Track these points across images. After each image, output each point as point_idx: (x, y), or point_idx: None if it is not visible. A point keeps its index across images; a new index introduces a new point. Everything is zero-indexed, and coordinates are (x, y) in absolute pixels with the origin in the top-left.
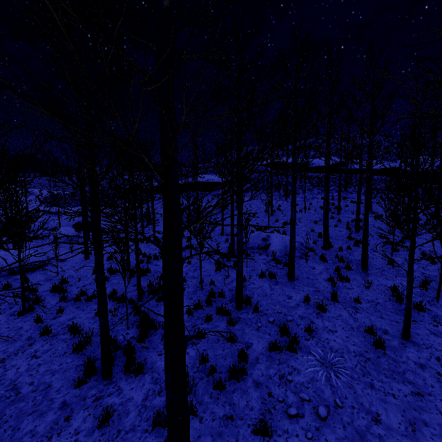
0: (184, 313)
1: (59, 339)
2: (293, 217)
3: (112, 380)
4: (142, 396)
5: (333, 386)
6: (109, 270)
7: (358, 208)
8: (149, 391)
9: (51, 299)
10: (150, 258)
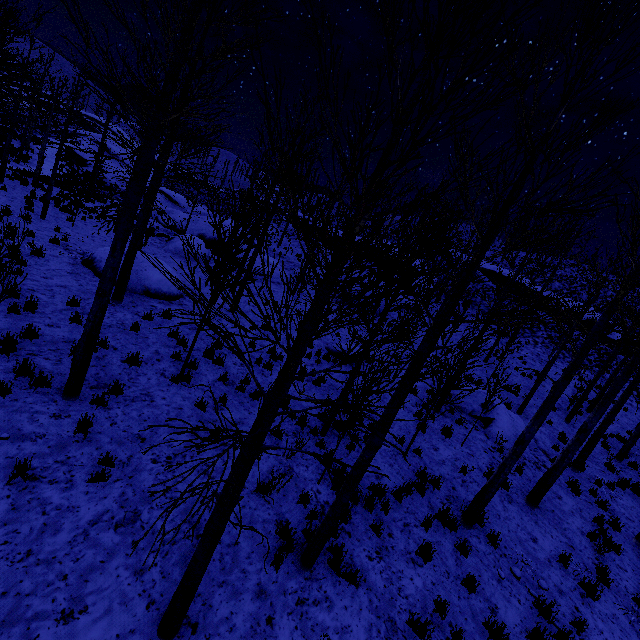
0: (386, 490)
1: (231, 455)
2: (591, 426)
3: (314, 575)
4: (364, 633)
5: None
6: (270, 351)
7: None
8: (372, 628)
9: (206, 369)
10: (319, 354)
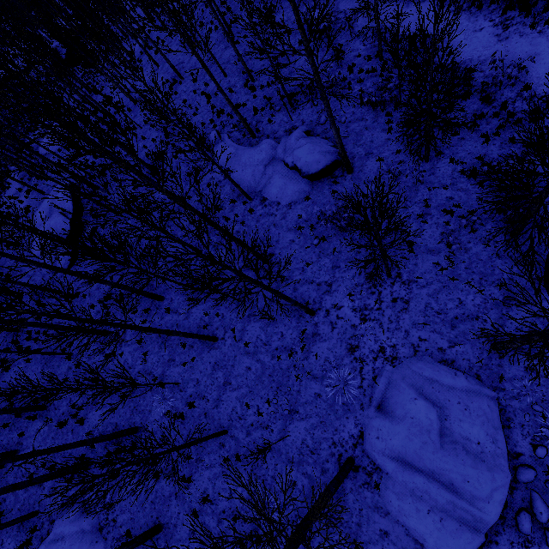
0: None
1: None
2: None
3: None
4: None
5: (281, 507)
6: None
7: (3, 412)
8: None
9: None
10: None
